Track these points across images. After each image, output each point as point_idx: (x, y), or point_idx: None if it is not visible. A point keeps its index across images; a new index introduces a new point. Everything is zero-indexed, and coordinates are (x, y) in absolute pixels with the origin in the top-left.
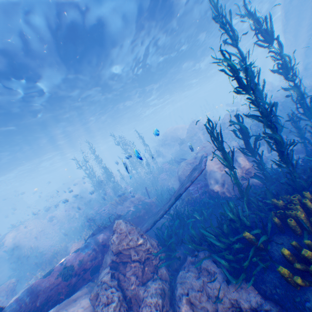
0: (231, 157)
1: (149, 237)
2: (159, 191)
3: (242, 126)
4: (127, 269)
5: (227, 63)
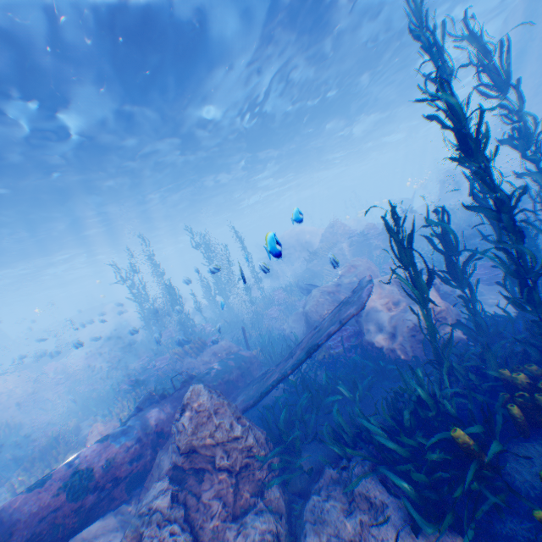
0: (427, 284)
1: (250, 423)
2: (265, 339)
3: (448, 228)
4: (203, 486)
5: (449, 102)
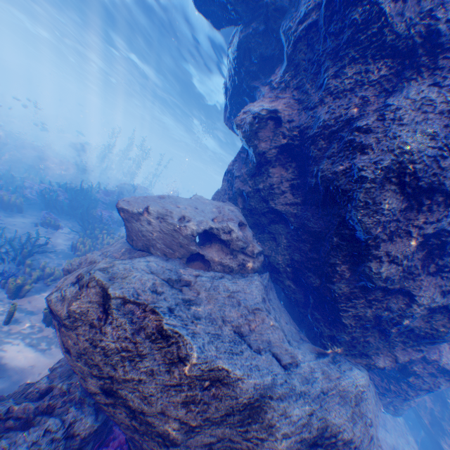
0: None
1: None
2: None
3: None
4: None
5: None
